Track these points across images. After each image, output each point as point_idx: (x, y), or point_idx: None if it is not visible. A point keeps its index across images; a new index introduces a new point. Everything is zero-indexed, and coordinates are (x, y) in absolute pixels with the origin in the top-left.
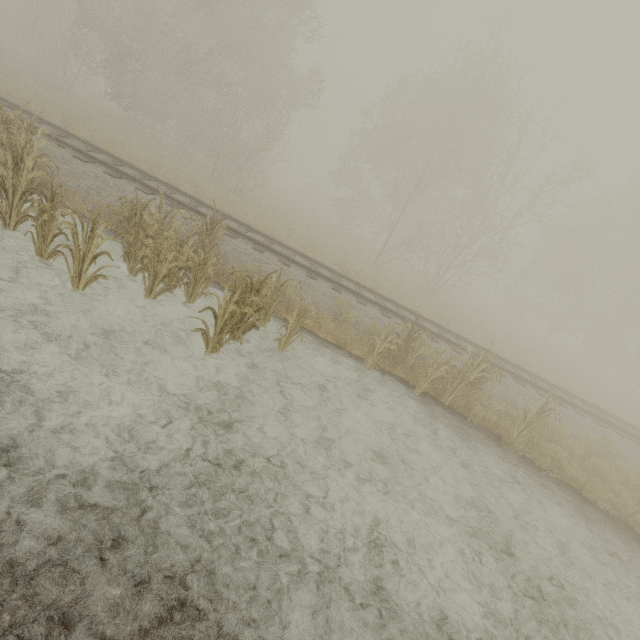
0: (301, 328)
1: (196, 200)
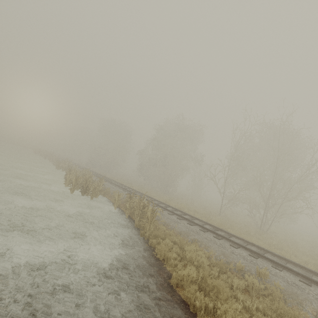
0: (111, 202)
1: (125, 185)
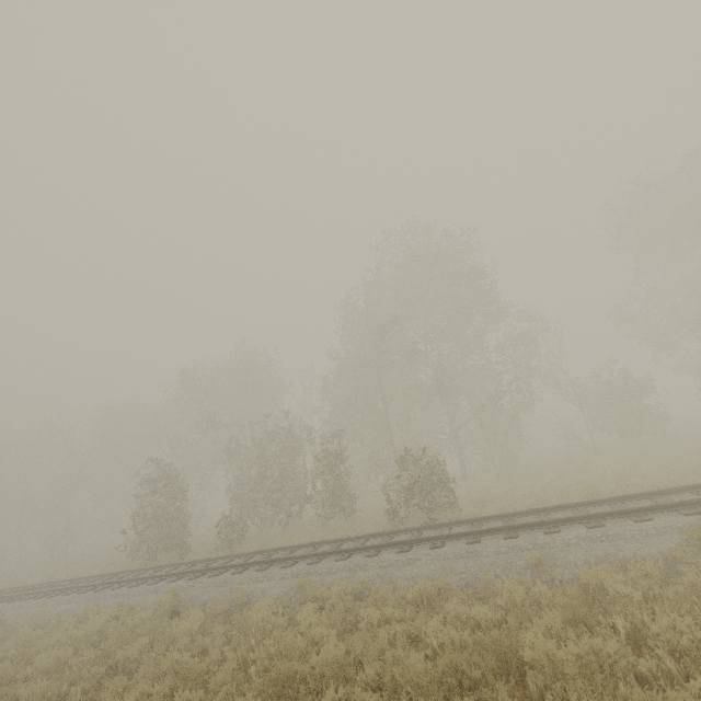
0: None
1: None
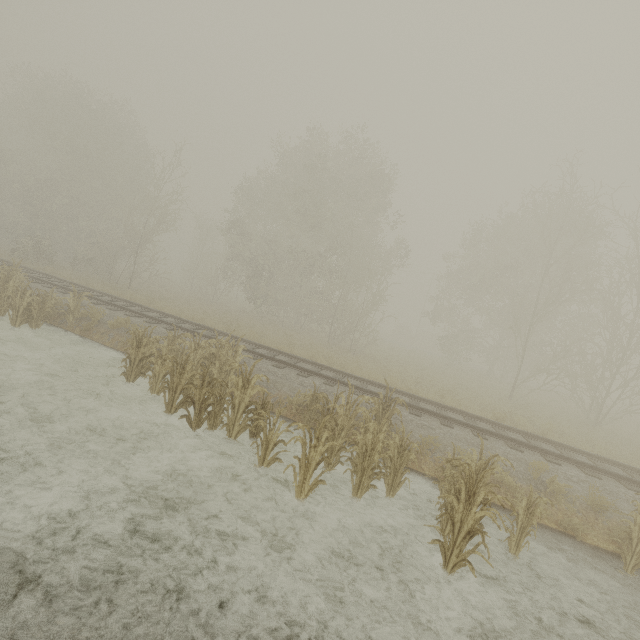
0: (506, 510)
1: (340, 372)
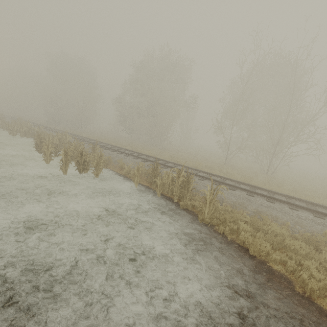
0: (121, 175)
1: (119, 147)
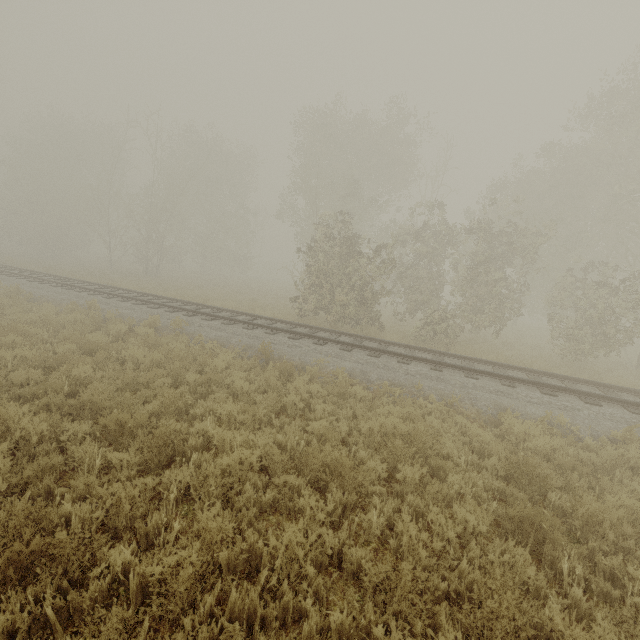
0: None
1: None
